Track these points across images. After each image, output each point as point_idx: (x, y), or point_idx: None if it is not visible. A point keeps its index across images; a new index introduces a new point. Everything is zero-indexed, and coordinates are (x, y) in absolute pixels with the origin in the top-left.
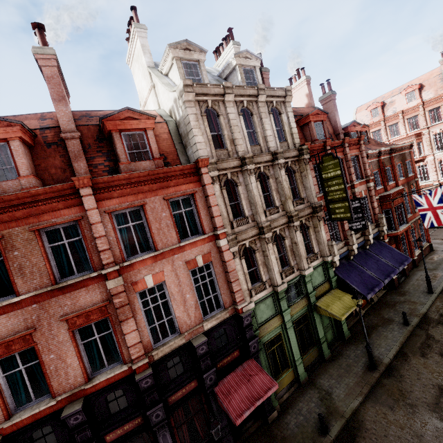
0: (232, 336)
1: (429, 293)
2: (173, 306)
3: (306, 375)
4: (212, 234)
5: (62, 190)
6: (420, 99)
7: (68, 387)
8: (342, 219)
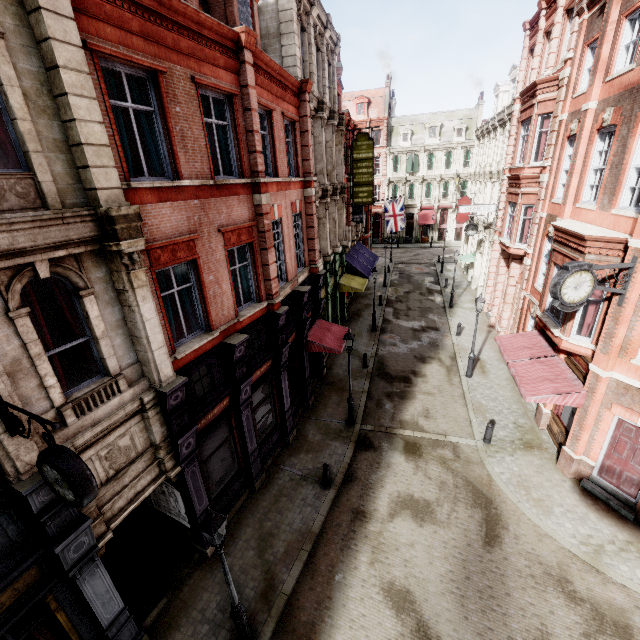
0: (308, 297)
1: (384, 286)
2: (285, 249)
3: None
4: (303, 180)
5: (225, 36)
6: (367, 115)
7: (223, 319)
8: (363, 204)
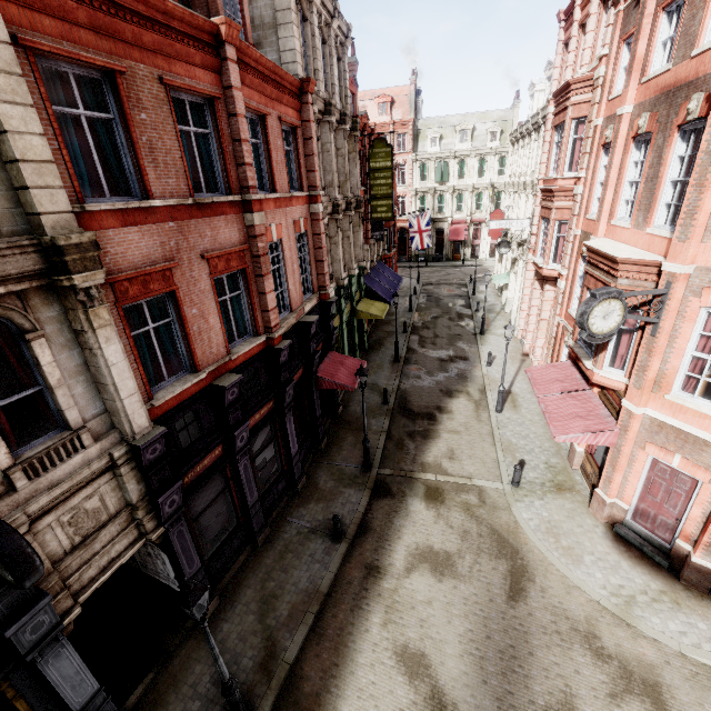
0: (318, 327)
1: (410, 311)
2: (287, 275)
3: None
4: (309, 194)
5: (200, 29)
6: (391, 116)
7: (211, 358)
8: (382, 220)
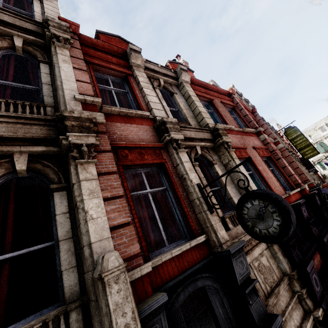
0: None
1: None
2: None
3: None
4: (273, 142)
5: (225, 93)
6: None
7: (279, 192)
8: (312, 156)
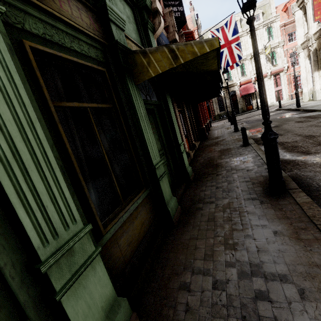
0: None
1: (236, 131)
2: None
3: (129, 310)
4: None
5: None
6: None
7: None
8: None
